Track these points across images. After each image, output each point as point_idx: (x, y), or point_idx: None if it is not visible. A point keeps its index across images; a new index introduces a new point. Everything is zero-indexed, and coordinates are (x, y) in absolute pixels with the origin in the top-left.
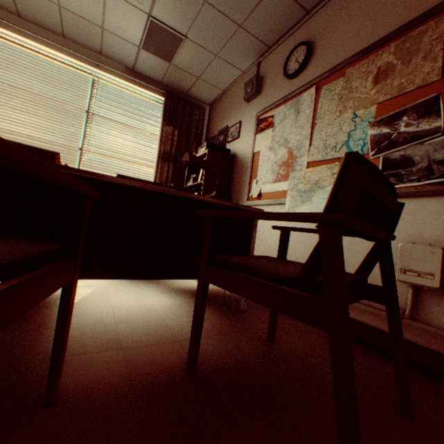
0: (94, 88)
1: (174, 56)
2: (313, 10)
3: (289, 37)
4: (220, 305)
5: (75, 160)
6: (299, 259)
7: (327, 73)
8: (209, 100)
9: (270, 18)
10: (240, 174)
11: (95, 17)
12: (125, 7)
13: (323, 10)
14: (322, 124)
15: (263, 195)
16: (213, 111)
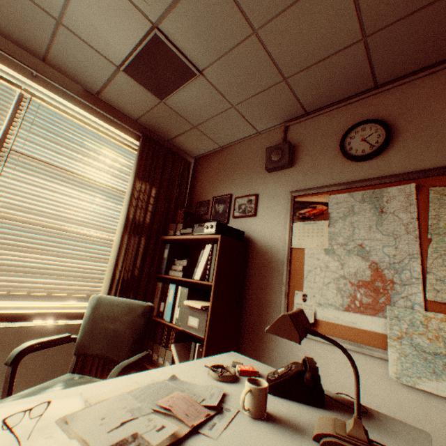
0: (19, 108)
1: (172, 93)
2: (384, 85)
3: (340, 108)
4: None
5: None
6: None
7: (437, 171)
8: (196, 153)
9: (328, 80)
10: (263, 271)
11: None
12: None
13: (402, 89)
14: (445, 244)
15: (322, 324)
16: (201, 167)
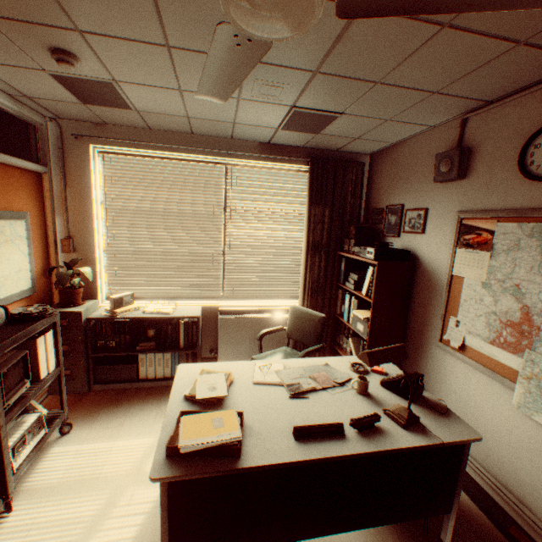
0: (227, 178)
1: (323, 129)
2: None
3: (535, 92)
4: (411, 525)
5: (219, 267)
6: (535, 486)
7: None
8: (369, 151)
9: (497, 77)
10: (425, 292)
11: (225, 118)
12: (261, 106)
13: None
14: None
15: (468, 349)
16: (376, 166)
